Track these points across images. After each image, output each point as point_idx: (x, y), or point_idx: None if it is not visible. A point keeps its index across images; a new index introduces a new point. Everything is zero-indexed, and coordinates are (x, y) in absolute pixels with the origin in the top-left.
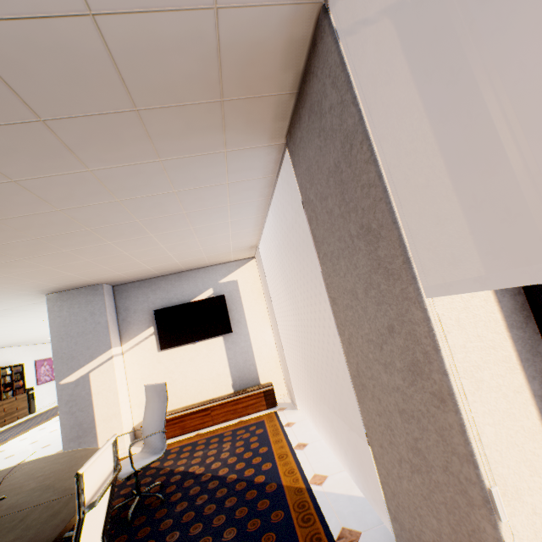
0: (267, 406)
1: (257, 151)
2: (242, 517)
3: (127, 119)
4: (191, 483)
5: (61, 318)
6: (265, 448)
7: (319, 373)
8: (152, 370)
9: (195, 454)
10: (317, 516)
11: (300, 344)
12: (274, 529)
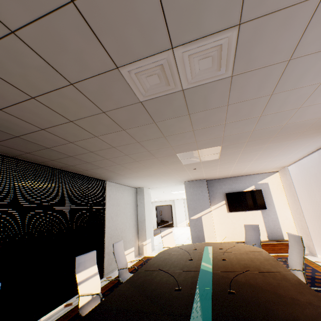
0: None
1: None
2: (320, 285)
3: (297, 133)
4: None
5: (189, 192)
6: (309, 267)
7: None
8: (224, 220)
9: None
10: None
11: (317, 221)
12: None
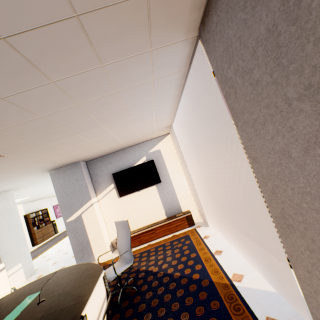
0: (188, 225)
1: (175, 46)
2: (190, 304)
3: (70, 27)
4: (152, 279)
5: (60, 184)
6: (194, 254)
7: (221, 203)
8: (117, 209)
9: (150, 258)
10: (244, 306)
11: (206, 186)
12: (215, 315)
